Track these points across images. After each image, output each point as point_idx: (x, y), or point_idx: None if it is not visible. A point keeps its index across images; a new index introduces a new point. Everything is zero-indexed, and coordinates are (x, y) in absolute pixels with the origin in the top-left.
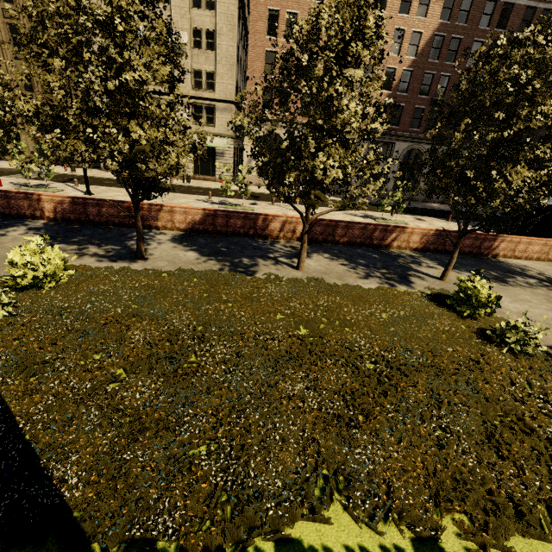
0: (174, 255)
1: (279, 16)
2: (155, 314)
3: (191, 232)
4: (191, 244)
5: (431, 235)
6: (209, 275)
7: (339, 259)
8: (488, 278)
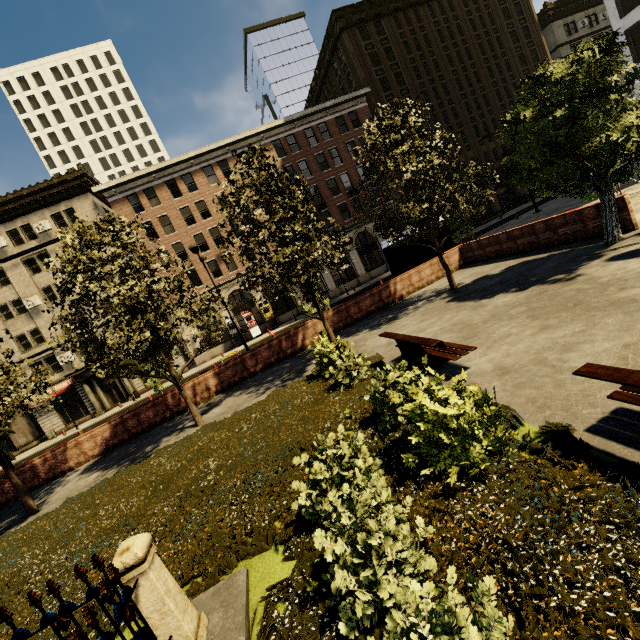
0: (73, 488)
1: (152, 224)
2: (7, 565)
3: (109, 451)
4: (100, 465)
5: (333, 316)
6: (94, 488)
7: (248, 389)
8: (382, 324)
